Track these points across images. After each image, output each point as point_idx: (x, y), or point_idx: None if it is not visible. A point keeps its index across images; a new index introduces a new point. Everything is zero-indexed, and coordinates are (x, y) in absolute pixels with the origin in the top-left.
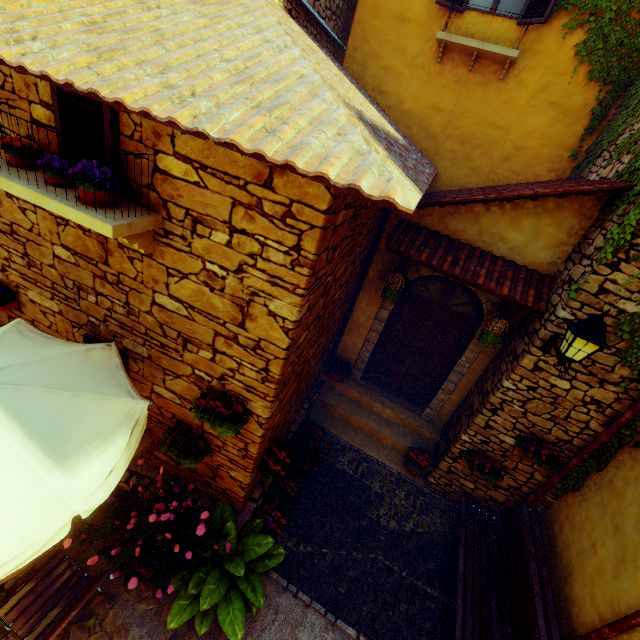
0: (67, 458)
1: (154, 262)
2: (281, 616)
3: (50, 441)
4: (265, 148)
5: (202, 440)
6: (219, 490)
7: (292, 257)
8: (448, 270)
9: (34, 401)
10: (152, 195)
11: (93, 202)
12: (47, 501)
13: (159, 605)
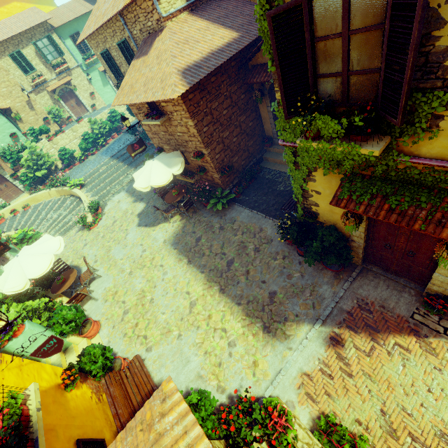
0: (171, 167)
1: (172, 126)
2: (237, 211)
3: (168, 165)
4: (161, 99)
5: (204, 168)
6: (217, 184)
7: (184, 111)
8: (262, 81)
9: (165, 160)
10: (164, 112)
11: (157, 119)
12: (168, 172)
13: (209, 211)
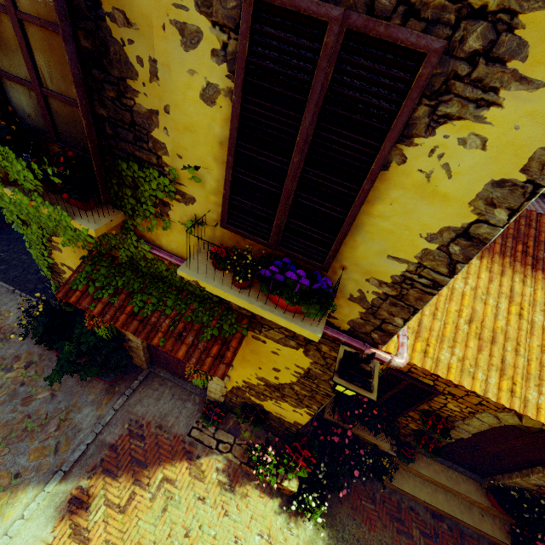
0: None
1: None
2: None
3: None
4: None
5: None
6: None
7: None
8: None
9: None
10: None
11: None
12: None
13: None
